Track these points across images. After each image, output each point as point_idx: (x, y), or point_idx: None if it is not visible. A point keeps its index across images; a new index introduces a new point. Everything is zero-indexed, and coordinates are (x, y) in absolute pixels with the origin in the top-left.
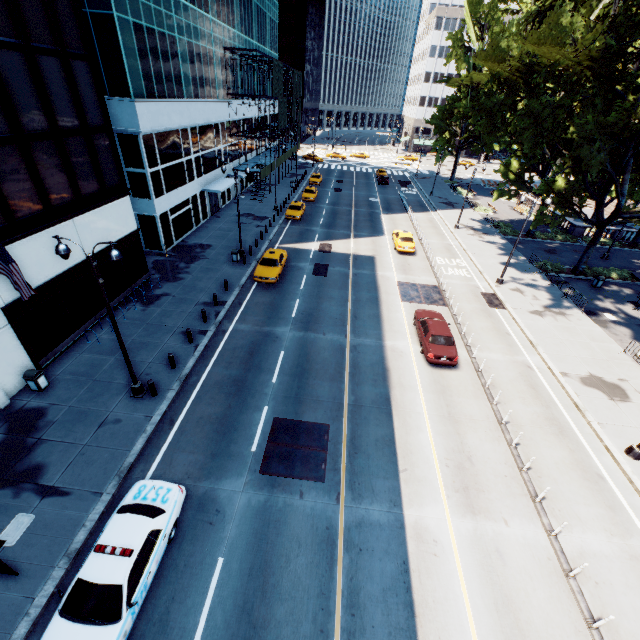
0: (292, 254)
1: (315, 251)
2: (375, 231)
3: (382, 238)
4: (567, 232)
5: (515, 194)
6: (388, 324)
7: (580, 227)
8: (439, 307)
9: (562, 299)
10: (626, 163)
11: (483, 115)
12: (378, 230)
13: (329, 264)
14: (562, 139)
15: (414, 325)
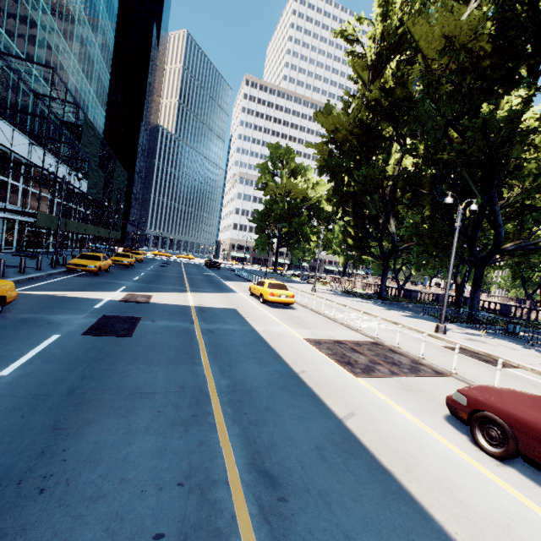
0: (44, 301)
1: (112, 300)
2: (222, 289)
3: (236, 294)
4: (404, 297)
5: (359, 258)
6: (427, 481)
7: (415, 291)
8: (440, 379)
9: (531, 346)
10: (492, 195)
11: (326, 171)
12: (226, 288)
13: (142, 316)
14: (439, 161)
15: (506, 457)
